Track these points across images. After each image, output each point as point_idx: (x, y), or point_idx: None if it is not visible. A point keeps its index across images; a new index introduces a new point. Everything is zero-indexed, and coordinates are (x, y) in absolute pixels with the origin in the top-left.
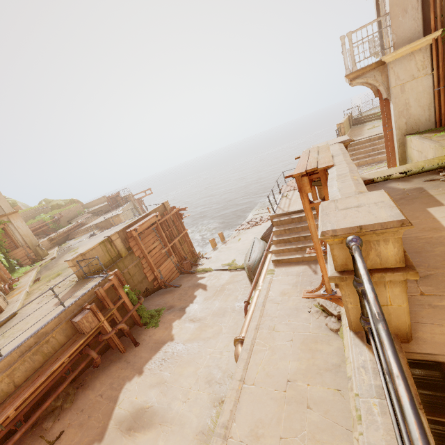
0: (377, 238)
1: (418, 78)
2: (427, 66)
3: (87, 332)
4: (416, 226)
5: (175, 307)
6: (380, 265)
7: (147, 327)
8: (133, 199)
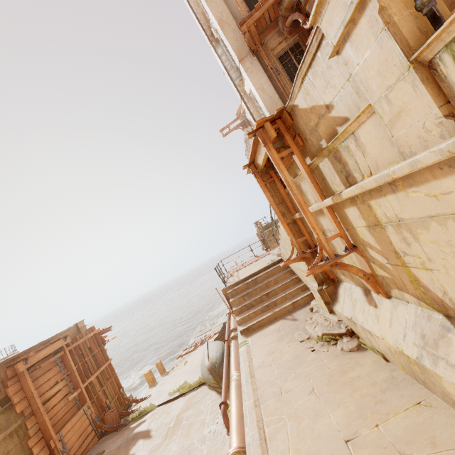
0: None
1: None
2: None
3: None
4: None
5: None
6: None
7: None
8: None
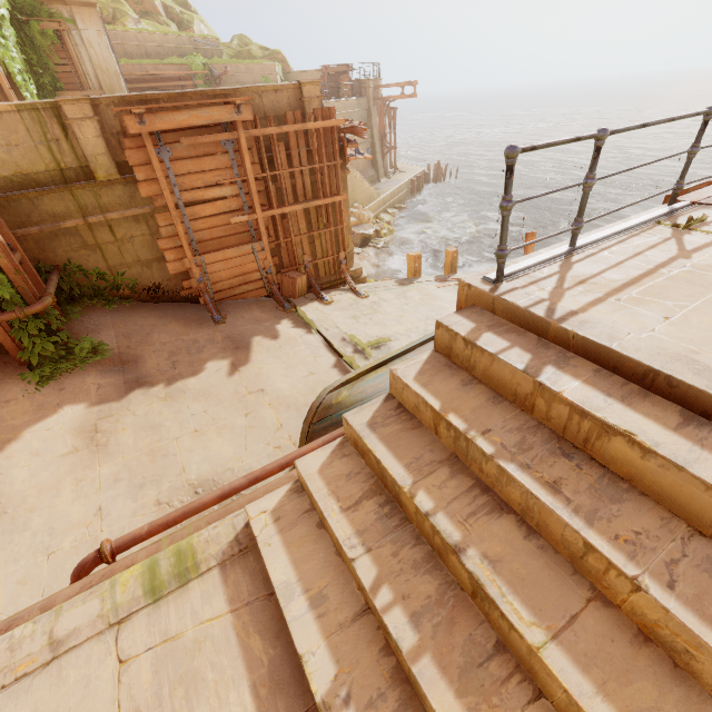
0: None
1: None
2: None
3: None
4: None
5: (137, 367)
6: None
7: (22, 374)
8: (372, 96)
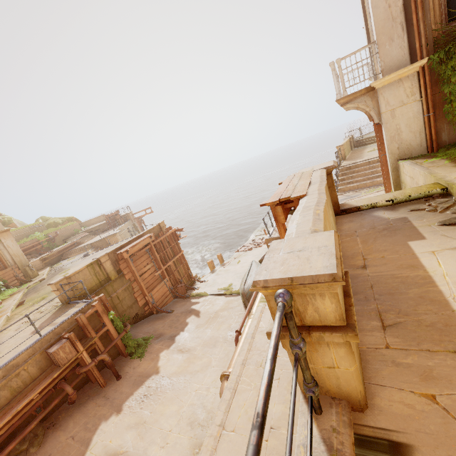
0: (313, 291)
1: (408, 104)
2: (415, 92)
3: (63, 364)
4: (394, 262)
5: (165, 335)
6: (320, 322)
7: (132, 357)
8: (132, 218)
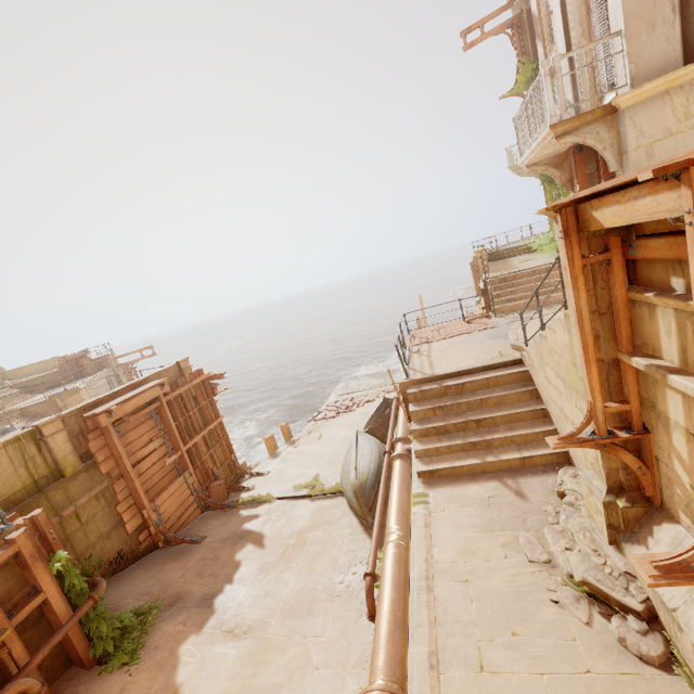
0: None
1: (678, 135)
2: (693, 114)
3: None
4: None
5: (188, 597)
6: None
7: (105, 668)
8: (114, 365)
